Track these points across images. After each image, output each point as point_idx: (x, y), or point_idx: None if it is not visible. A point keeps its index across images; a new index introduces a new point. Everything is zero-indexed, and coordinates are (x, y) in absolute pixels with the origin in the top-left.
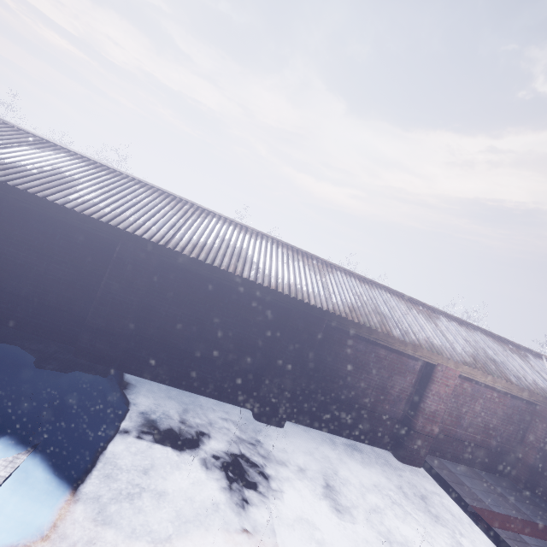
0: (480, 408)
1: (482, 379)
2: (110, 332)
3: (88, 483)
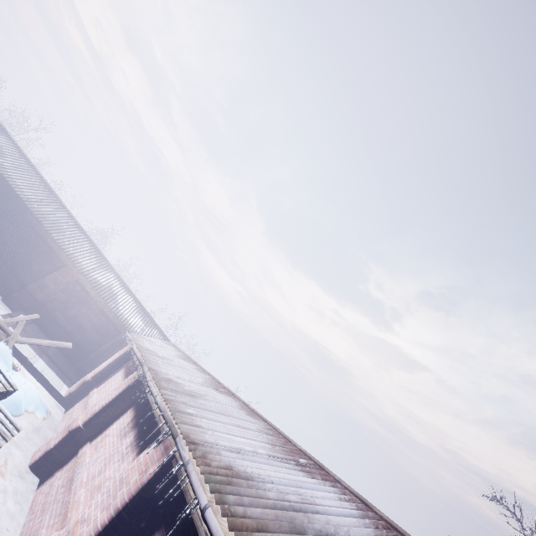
0: (83, 312)
1: (90, 290)
2: None
3: None
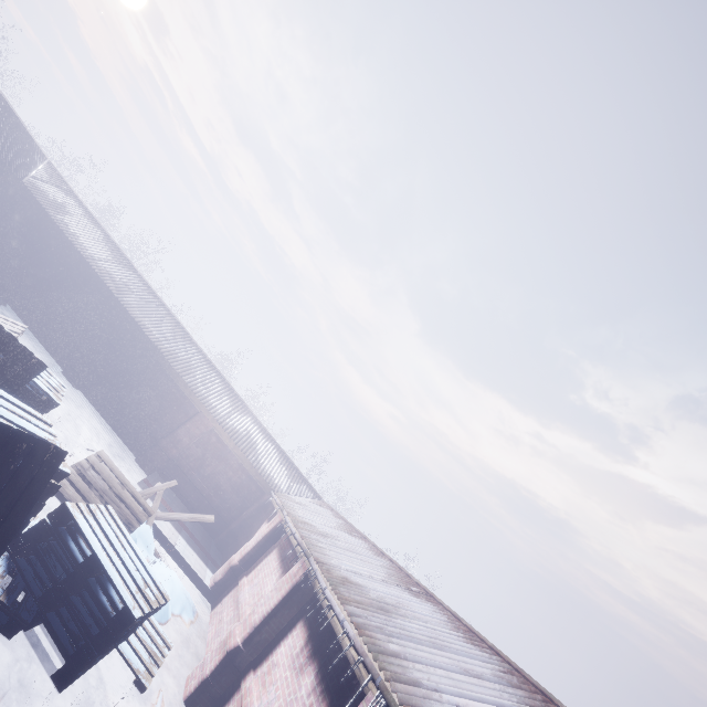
0: (221, 469)
1: (226, 441)
2: (22, 278)
3: None
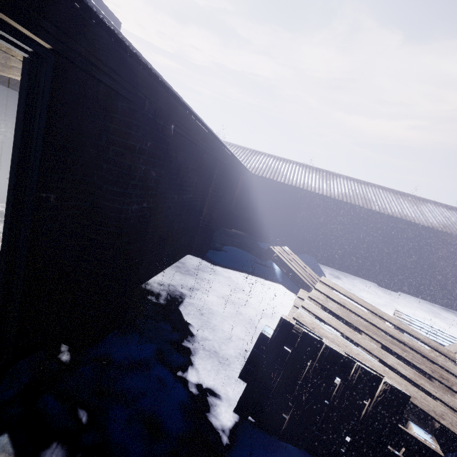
0: None
1: None
2: (305, 239)
3: None
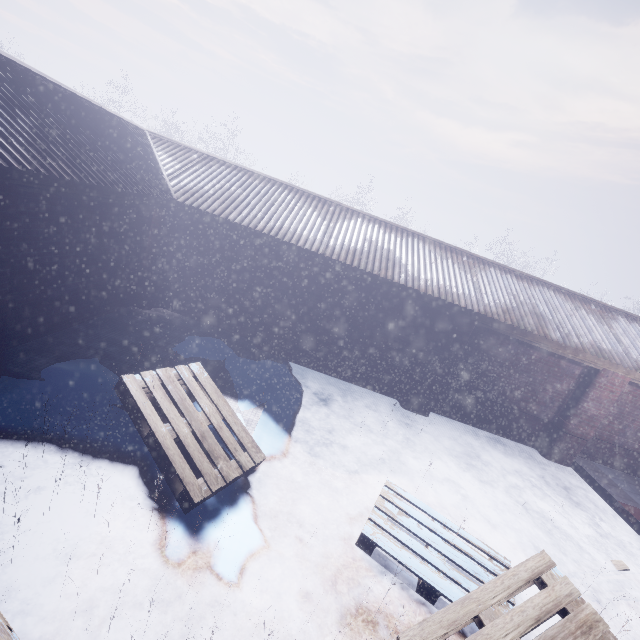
0: None
1: None
2: (282, 330)
3: (297, 433)
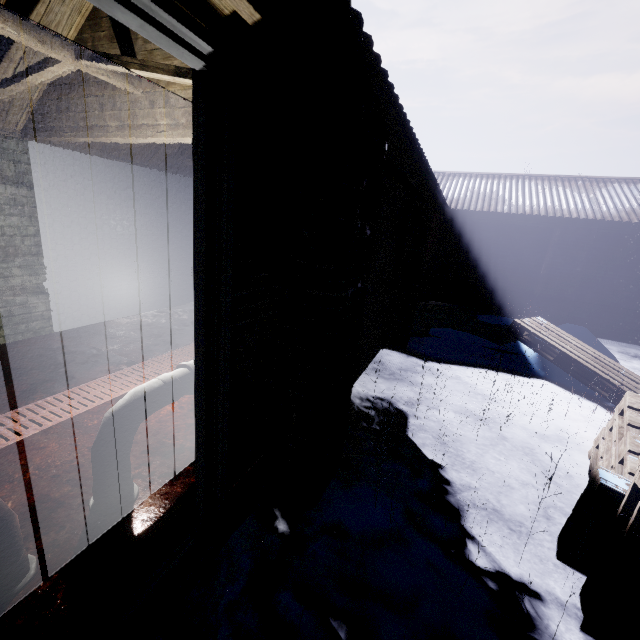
0: None
1: None
2: (561, 300)
3: None
